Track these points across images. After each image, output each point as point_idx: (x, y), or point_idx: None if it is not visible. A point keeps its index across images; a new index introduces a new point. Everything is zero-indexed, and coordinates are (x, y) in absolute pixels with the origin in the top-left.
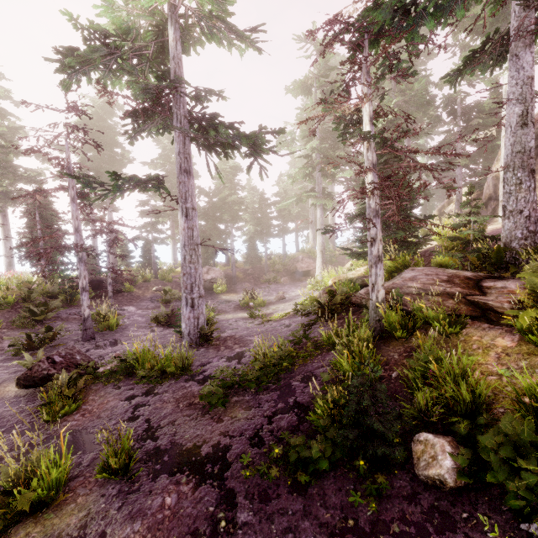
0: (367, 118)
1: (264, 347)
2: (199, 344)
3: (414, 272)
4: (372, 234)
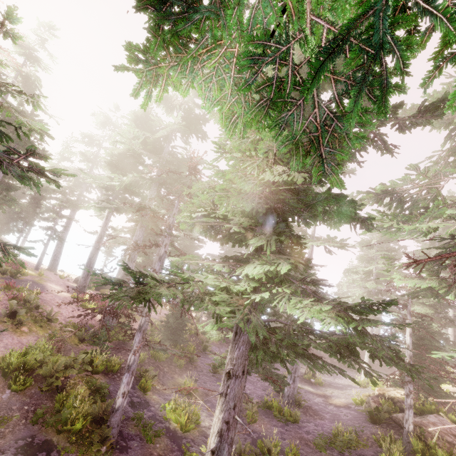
0: (408, 333)
1: (334, 426)
2: (292, 404)
3: (436, 419)
4: (407, 391)
